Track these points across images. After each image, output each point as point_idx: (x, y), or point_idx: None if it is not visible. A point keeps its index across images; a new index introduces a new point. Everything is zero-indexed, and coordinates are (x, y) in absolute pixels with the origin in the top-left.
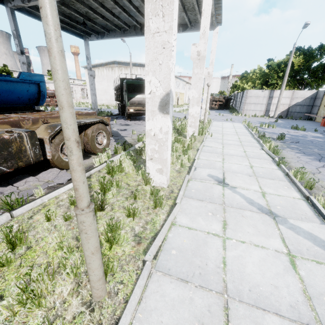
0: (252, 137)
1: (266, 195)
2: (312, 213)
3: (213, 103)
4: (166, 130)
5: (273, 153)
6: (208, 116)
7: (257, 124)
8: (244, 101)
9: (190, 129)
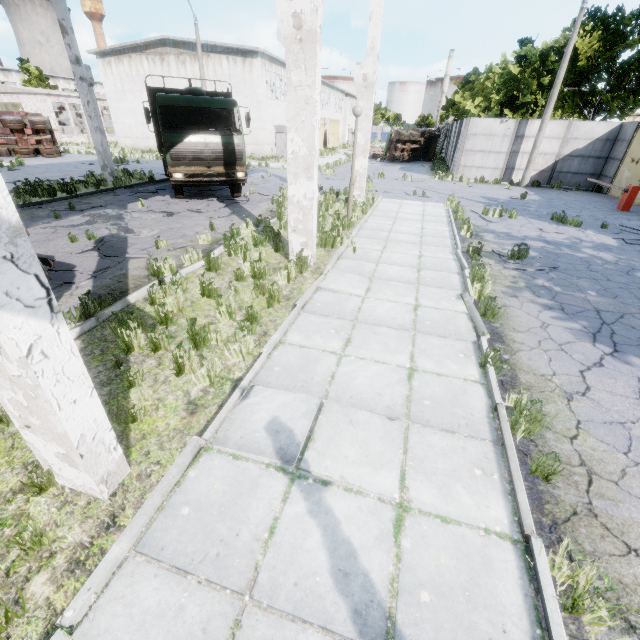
0: (452, 251)
1: (406, 524)
2: (526, 624)
3: (398, 147)
4: (18, 354)
5: (485, 314)
6: (378, 181)
7: (479, 205)
8: (460, 145)
9: (296, 239)
